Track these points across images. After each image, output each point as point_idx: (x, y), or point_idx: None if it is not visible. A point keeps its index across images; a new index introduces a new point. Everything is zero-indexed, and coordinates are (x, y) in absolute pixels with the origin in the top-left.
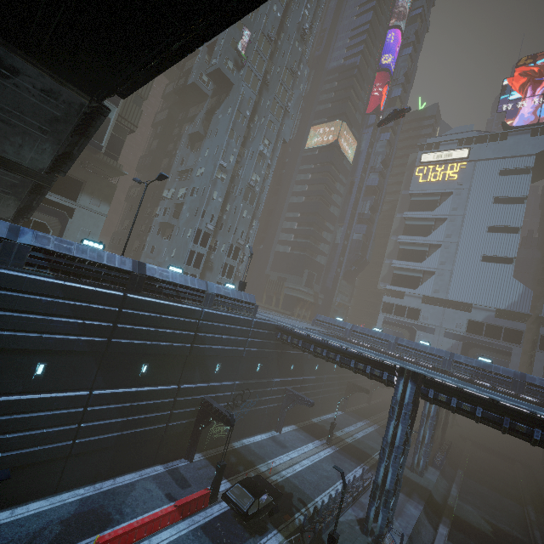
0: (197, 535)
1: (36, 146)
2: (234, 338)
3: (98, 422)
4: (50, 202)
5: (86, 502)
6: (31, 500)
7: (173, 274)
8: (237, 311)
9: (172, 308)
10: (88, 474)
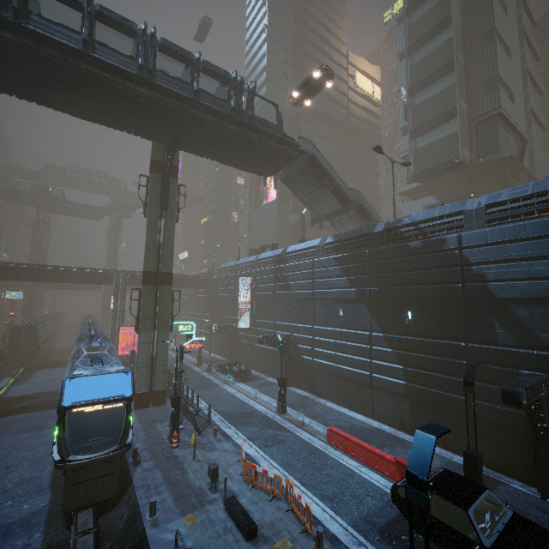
0: (393, 504)
1: (328, 197)
2: None
3: (382, 363)
4: None
5: (376, 430)
6: (361, 414)
7: (416, 216)
8: None
9: (413, 247)
10: (393, 416)
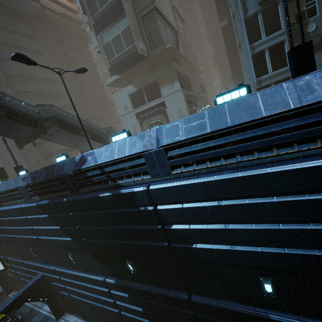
0: None
1: (10, 122)
2: (274, 228)
3: (125, 304)
4: (153, 108)
5: None
6: None
7: (98, 153)
8: (253, 155)
9: (106, 200)
10: None
